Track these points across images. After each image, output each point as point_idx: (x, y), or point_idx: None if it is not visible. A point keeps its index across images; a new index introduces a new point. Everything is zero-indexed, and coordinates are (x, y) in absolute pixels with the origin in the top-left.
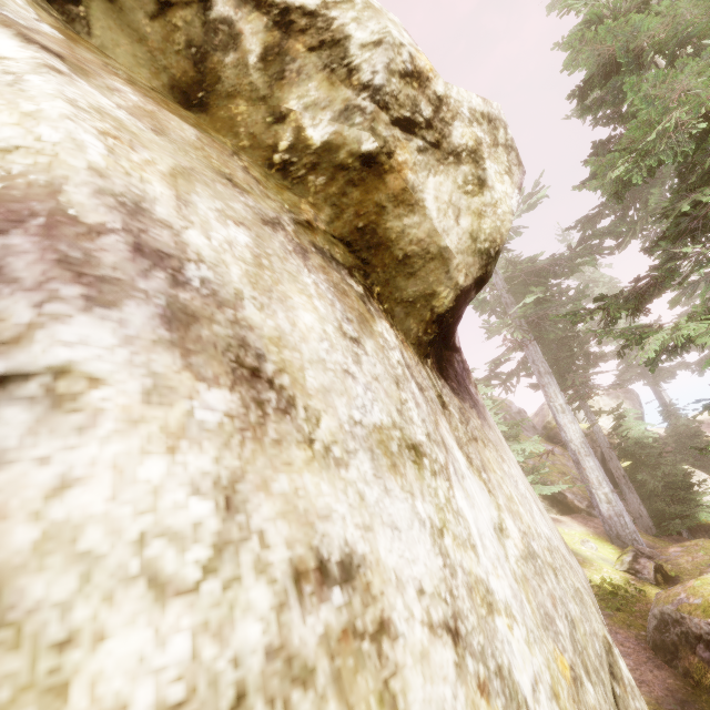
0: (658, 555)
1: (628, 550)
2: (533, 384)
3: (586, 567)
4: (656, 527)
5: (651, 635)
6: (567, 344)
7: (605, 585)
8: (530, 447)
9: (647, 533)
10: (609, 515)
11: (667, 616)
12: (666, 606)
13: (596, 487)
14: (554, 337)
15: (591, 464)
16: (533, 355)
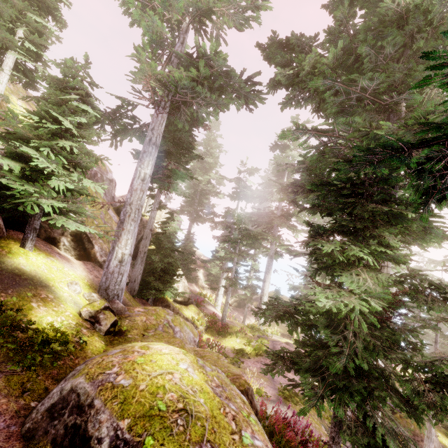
0: (125, 311)
1: (105, 302)
2: (137, 154)
3: (48, 306)
4: (138, 291)
5: (37, 417)
6: (181, 151)
7: (50, 330)
8: (91, 185)
9: (130, 293)
10: (114, 270)
11: (76, 396)
12: (85, 383)
13: (121, 246)
14: (177, 140)
15: (132, 228)
16: (156, 124)
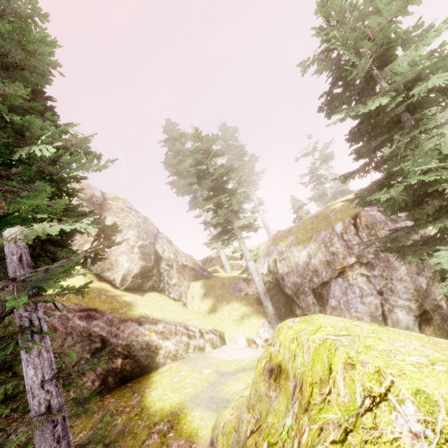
0: None
1: None
2: None
3: None
4: None
5: None
6: None
7: None
8: None
9: None
10: None
11: None
12: None
13: None
14: None
15: None
16: None
